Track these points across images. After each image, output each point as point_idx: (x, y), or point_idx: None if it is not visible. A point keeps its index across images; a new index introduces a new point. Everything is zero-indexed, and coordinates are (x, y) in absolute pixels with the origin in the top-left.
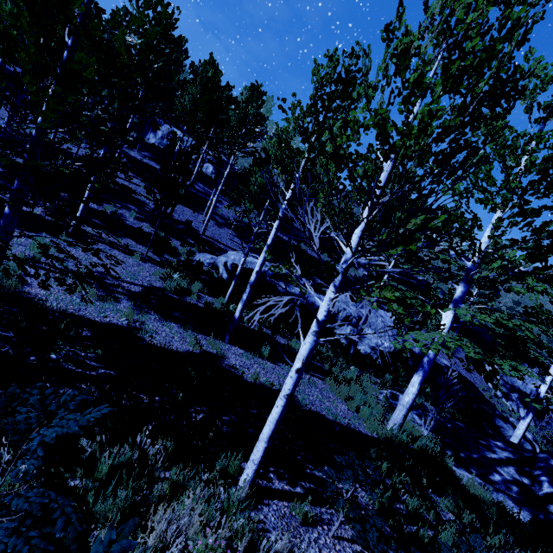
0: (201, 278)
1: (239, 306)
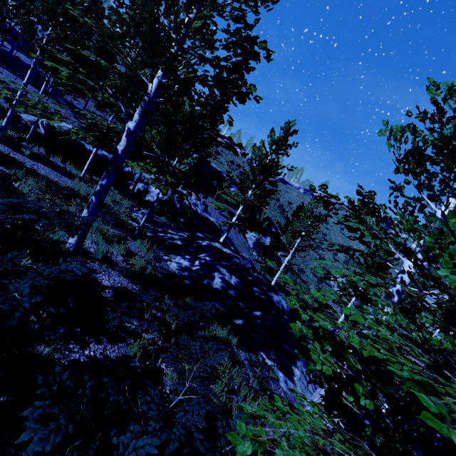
0: (16, 125)
1: (5, 119)
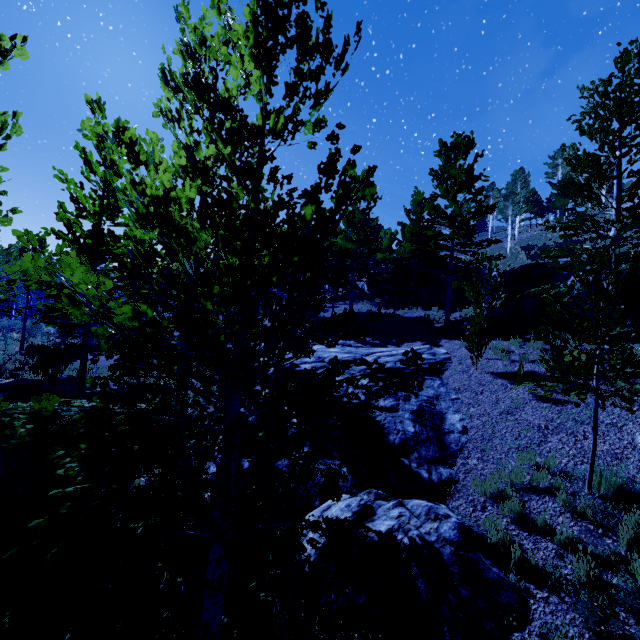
0: None
1: None
